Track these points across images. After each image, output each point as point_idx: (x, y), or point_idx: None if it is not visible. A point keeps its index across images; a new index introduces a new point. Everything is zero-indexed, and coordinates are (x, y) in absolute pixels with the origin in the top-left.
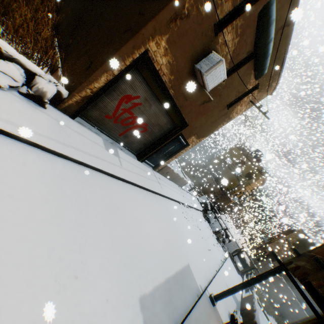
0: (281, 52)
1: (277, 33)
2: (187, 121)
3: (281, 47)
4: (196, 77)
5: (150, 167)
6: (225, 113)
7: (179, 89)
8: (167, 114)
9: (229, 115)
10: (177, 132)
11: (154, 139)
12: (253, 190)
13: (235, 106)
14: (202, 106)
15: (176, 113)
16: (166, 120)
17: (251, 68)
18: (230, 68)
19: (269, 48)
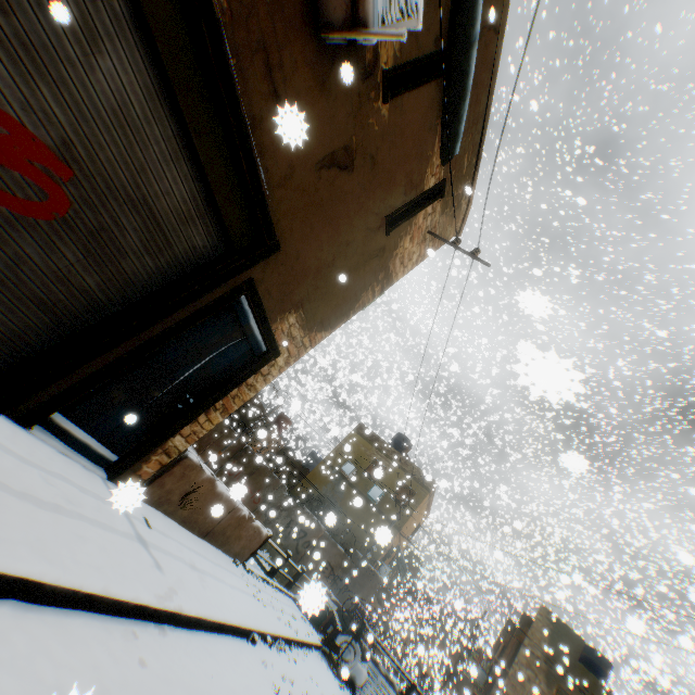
0: (481, 108)
1: (482, 36)
2: (274, 223)
3: (482, 91)
4: (315, 6)
5: (88, 463)
6: (380, 249)
7: (252, 11)
8: (191, 163)
9: (387, 262)
10: (237, 270)
11: (119, 296)
12: (413, 534)
13: (401, 232)
14: (325, 174)
15: (234, 166)
16: (186, 197)
17: (438, 112)
18: (401, 61)
19: (471, 65)
